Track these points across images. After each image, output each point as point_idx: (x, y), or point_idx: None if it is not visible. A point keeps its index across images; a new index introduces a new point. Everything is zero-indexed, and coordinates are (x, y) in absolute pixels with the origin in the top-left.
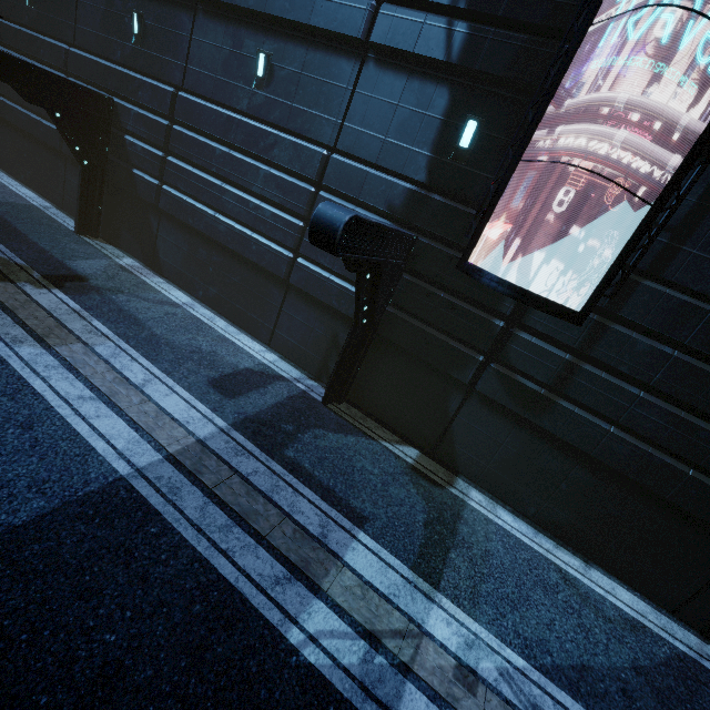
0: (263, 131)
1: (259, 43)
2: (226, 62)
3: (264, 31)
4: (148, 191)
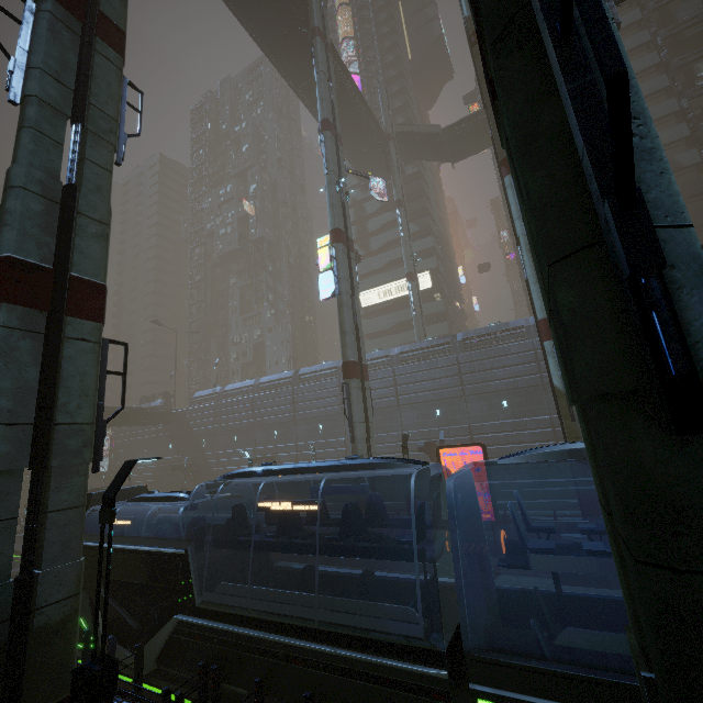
0: (519, 421)
1: (499, 398)
2: (487, 408)
3: (499, 394)
4: (470, 466)
